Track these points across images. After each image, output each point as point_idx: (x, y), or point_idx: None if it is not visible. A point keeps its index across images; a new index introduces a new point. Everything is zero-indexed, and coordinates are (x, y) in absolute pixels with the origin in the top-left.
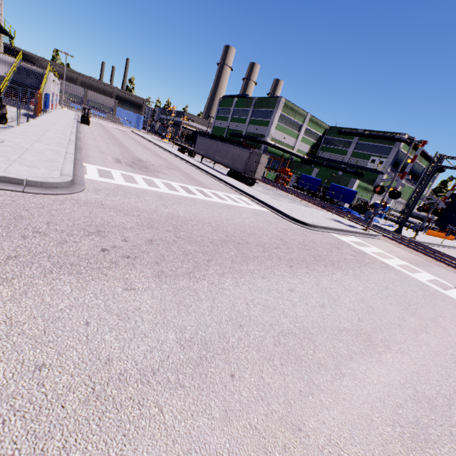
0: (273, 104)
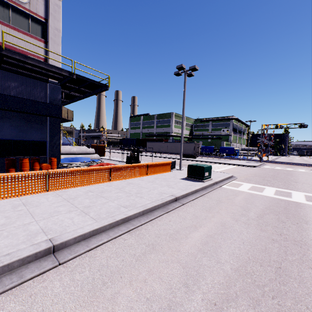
0: (168, 116)
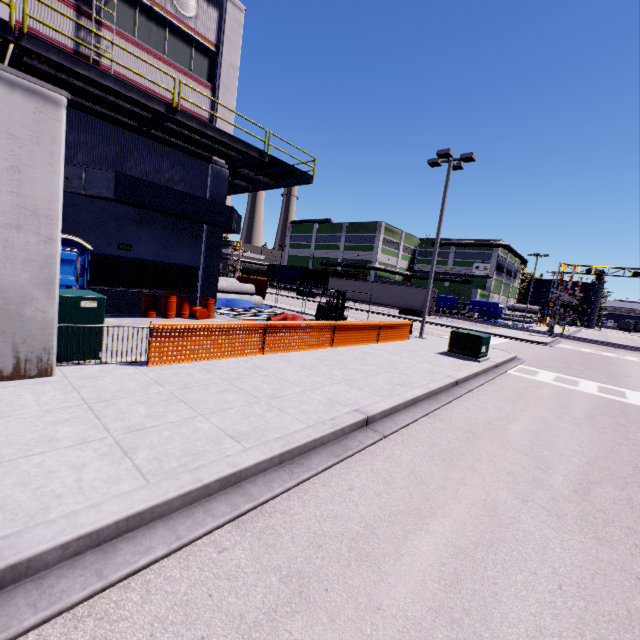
0: (372, 229)
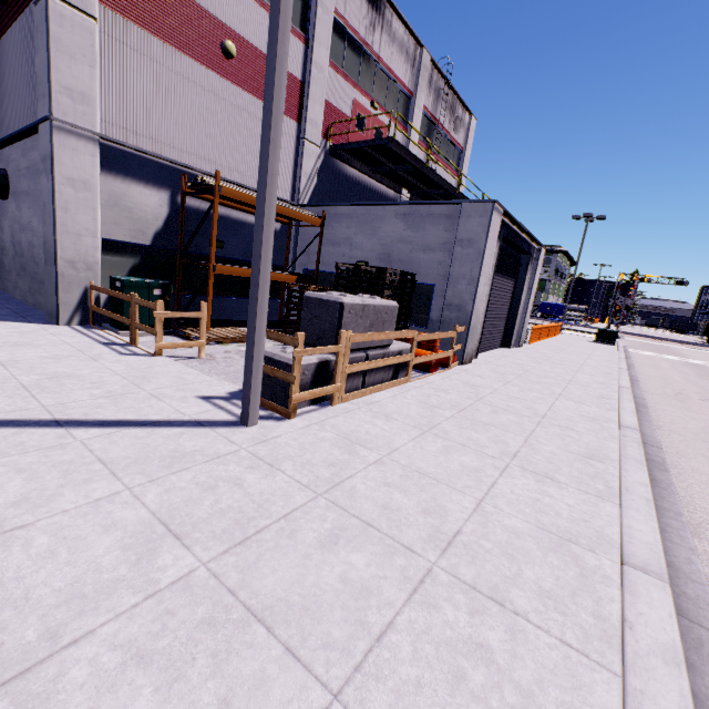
0: None
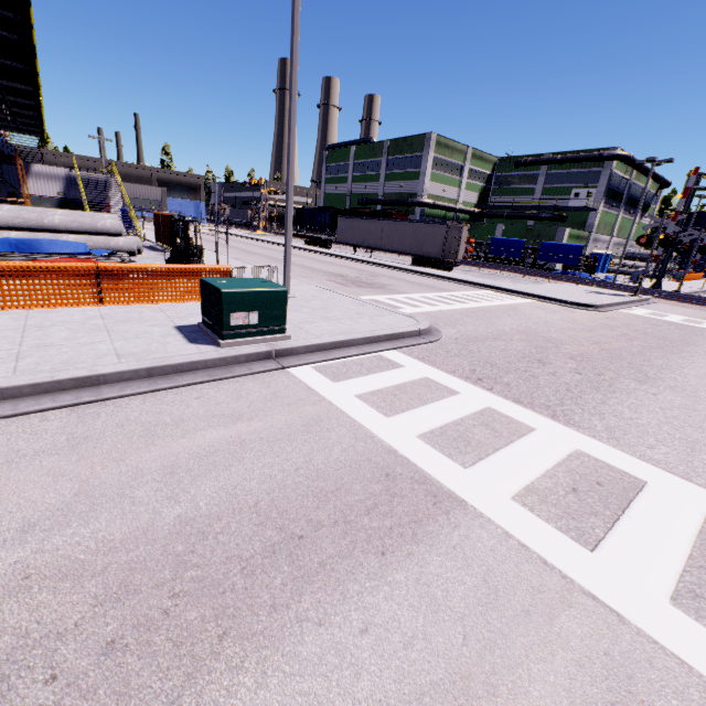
0: (419, 145)
